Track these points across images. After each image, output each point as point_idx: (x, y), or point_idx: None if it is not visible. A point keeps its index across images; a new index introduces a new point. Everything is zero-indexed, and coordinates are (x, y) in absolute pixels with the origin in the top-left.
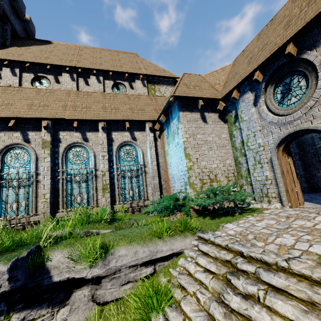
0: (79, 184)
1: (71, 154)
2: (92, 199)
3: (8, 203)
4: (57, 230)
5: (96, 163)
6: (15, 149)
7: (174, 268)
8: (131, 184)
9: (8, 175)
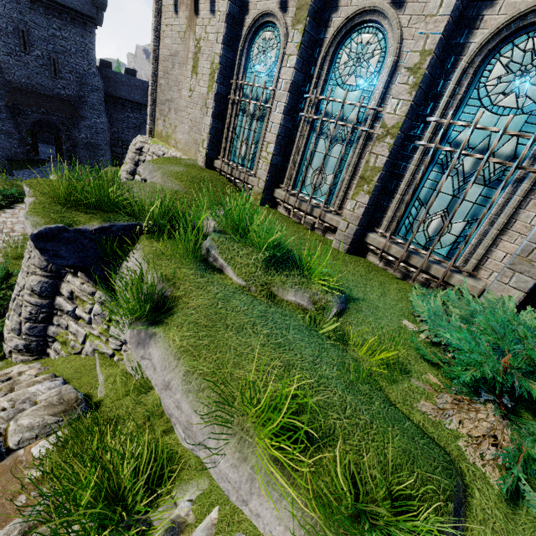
0: (330, 144)
1: (347, 52)
2: (335, 192)
3: (239, 140)
4: (212, 217)
5: (386, 95)
6: (266, 28)
7: (216, 529)
8: (451, 199)
9: (243, 88)
